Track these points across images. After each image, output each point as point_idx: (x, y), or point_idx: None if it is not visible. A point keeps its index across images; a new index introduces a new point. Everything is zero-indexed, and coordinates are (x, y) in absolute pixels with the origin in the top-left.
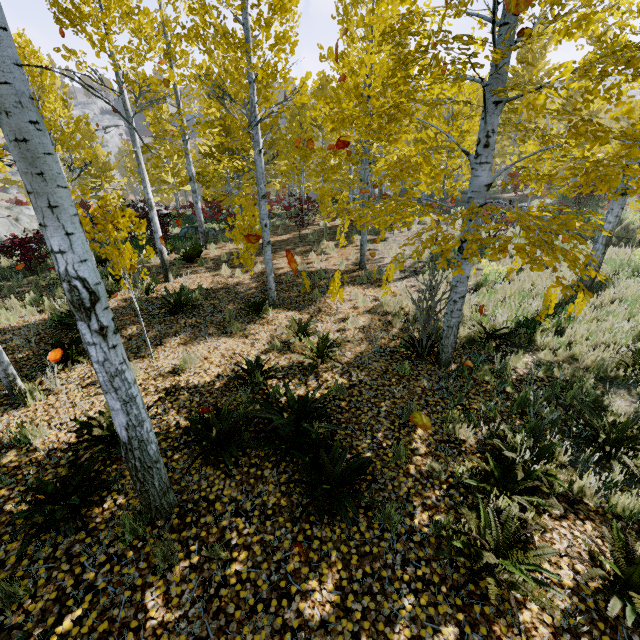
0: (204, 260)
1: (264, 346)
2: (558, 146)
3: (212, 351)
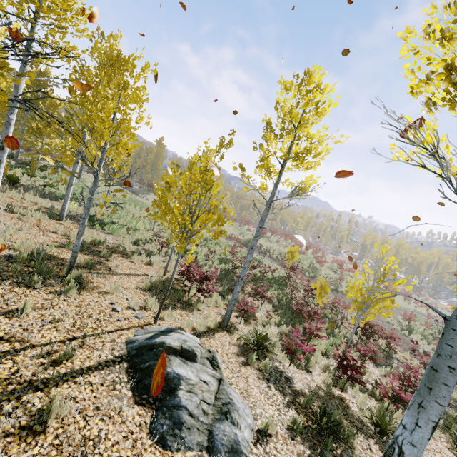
0: None
1: None
2: None
3: None
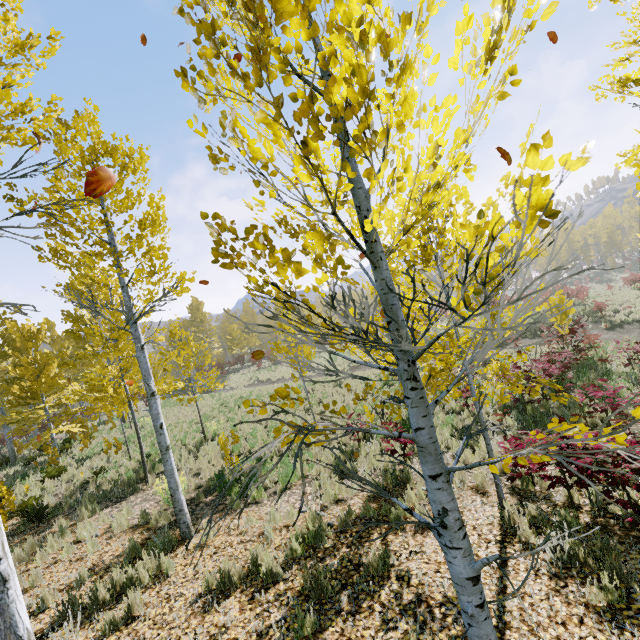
0: None
1: None
2: None
3: None
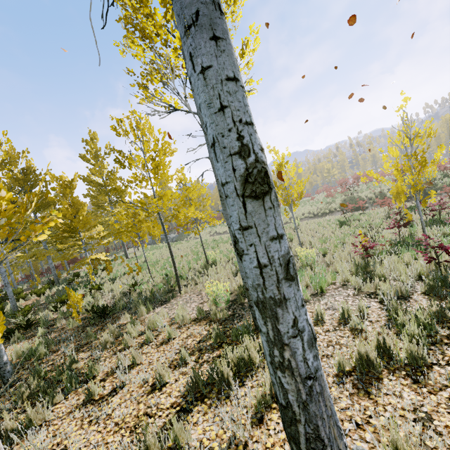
0: (2, 293)
1: None
2: None
3: None
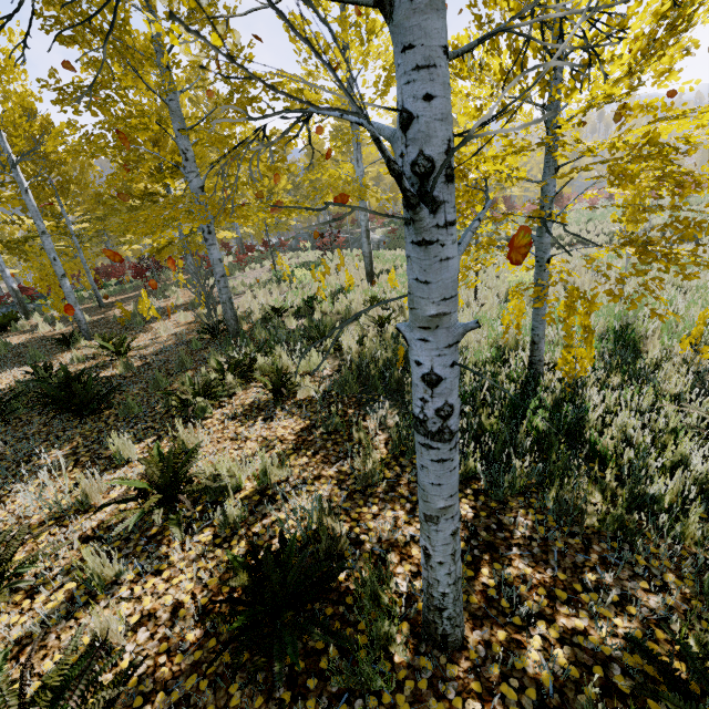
0: (20, 325)
1: (66, 363)
2: (262, 161)
3: (5, 377)
